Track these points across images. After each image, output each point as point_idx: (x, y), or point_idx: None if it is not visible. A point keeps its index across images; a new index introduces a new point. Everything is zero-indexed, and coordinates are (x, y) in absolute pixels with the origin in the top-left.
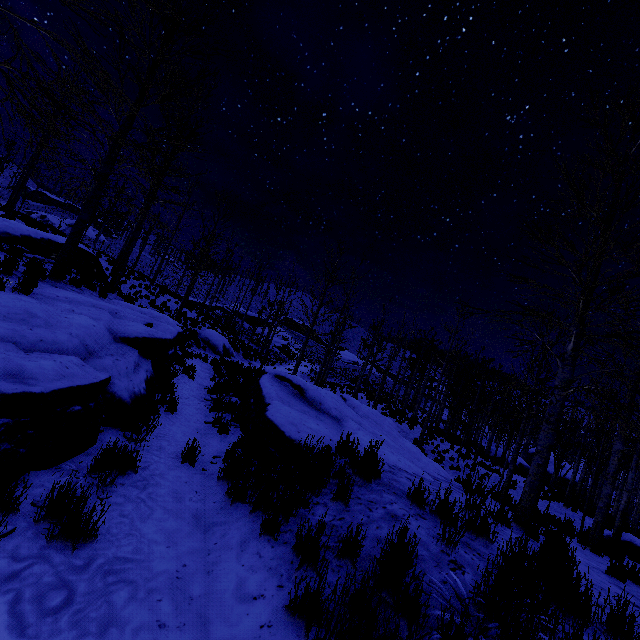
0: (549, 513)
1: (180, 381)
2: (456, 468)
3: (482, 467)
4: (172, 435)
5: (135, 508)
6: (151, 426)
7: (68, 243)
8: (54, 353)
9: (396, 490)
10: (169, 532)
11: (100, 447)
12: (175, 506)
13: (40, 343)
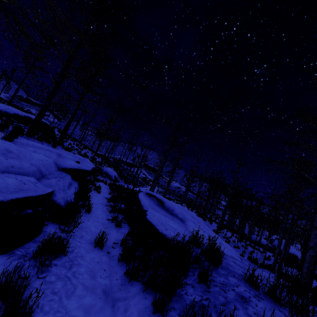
0: None
1: (93, 194)
2: (237, 247)
3: (250, 246)
4: (88, 227)
5: (63, 286)
6: (76, 221)
7: (37, 117)
8: (19, 174)
9: (233, 273)
10: (86, 308)
11: (43, 236)
12: (90, 283)
13: (11, 168)
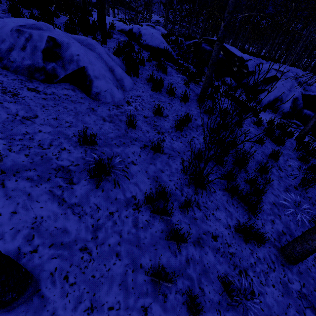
0: None
1: None
2: None
3: None
4: None
5: None
6: None
7: None
8: None
9: None
10: None
11: None
12: None
13: None
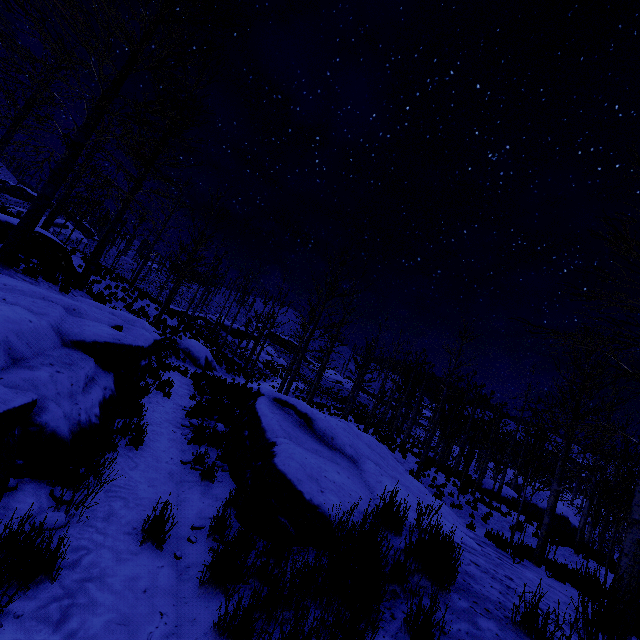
0: (578, 570)
1: (152, 400)
2: (457, 506)
3: (482, 504)
4: (131, 487)
5: None
6: (101, 472)
7: (23, 221)
8: None
9: (484, 601)
10: None
11: None
12: None
13: None
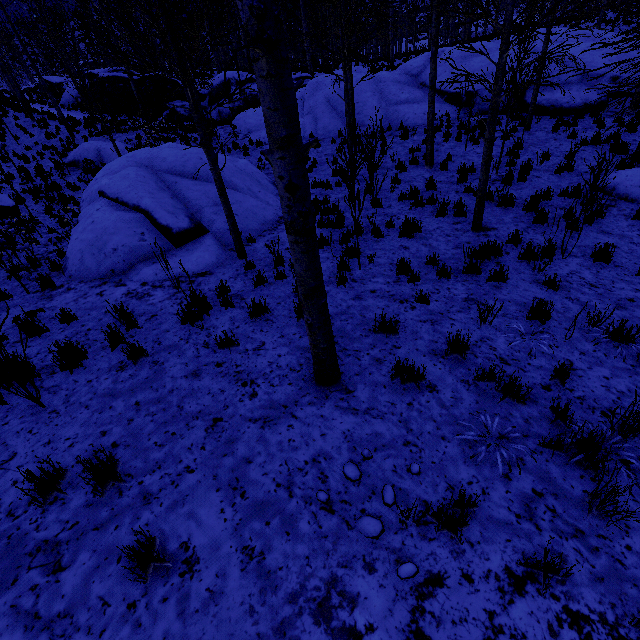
0: None
1: None
2: None
3: None
4: None
5: None
6: None
7: None
8: None
9: None
10: None
11: None
12: None
13: None
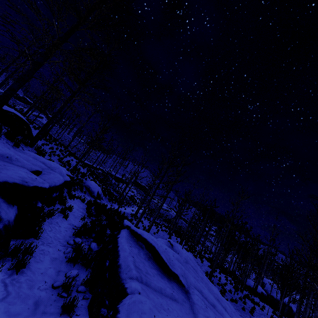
0: None
1: (53, 221)
2: (234, 300)
3: (248, 299)
4: None
5: None
6: None
7: None
8: None
9: None
10: None
11: None
12: None
13: None
